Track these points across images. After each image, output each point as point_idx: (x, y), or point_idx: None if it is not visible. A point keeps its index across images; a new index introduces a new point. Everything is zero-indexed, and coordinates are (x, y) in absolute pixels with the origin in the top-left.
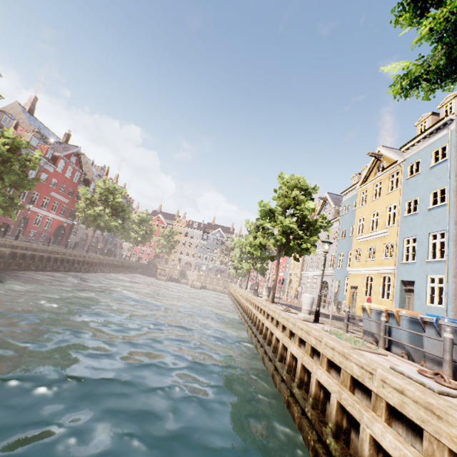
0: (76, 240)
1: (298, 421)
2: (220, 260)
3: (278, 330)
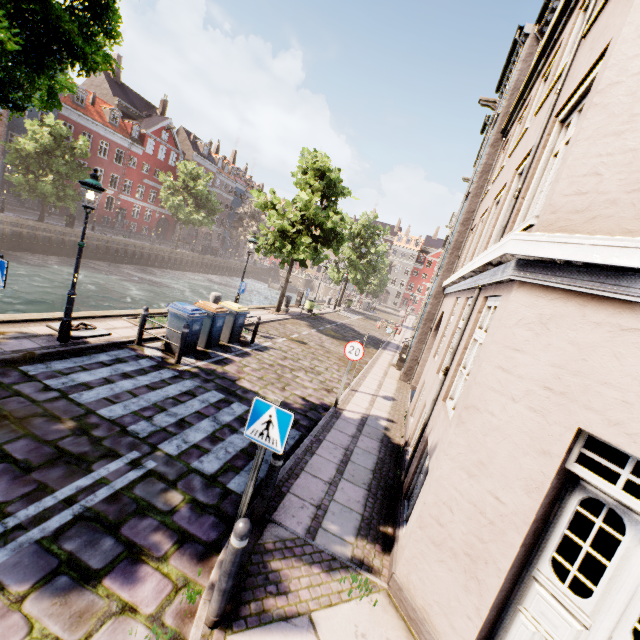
0: (184, 236)
1: None
2: None
3: None
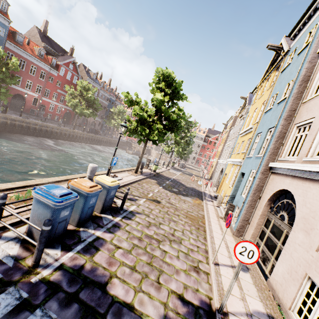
0: (79, 122)
1: None
2: None
3: None
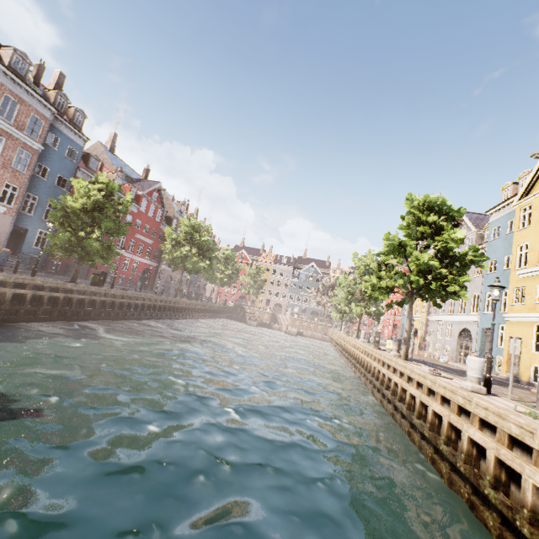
0: (162, 284)
1: (496, 533)
2: (316, 302)
3: (436, 403)
